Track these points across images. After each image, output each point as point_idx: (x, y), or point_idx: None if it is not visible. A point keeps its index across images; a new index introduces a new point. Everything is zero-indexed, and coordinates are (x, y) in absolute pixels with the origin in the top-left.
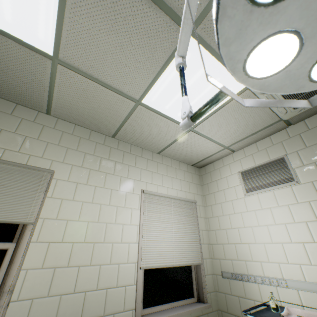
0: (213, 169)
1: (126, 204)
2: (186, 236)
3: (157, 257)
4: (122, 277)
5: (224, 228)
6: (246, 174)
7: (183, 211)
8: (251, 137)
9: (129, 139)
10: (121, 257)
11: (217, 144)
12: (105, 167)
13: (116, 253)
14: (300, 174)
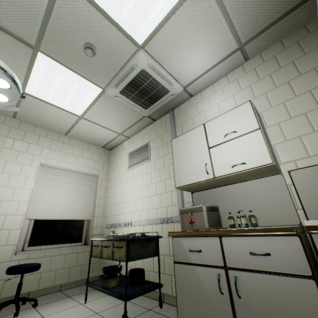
0: (117, 151)
1: (21, 173)
2: (81, 200)
3: (47, 212)
4: (8, 224)
5: (114, 195)
6: (131, 154)
7: (82, 182)
8: (134, 127)
9: (31, 121)
10: (9, 211)
11: (111, 131)
12: (2, 142)
13: (4, 207)
14: (152, 154)
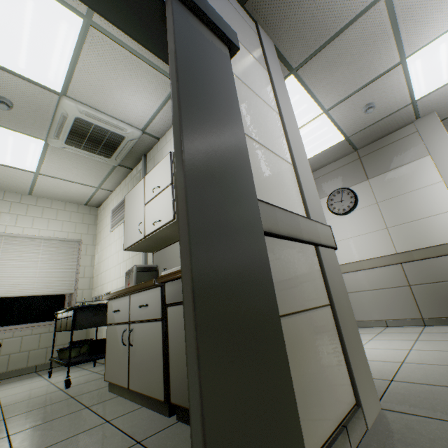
0: (104, 208)
1: None
2: (58, 271)
3: (11, 289)
4: None
5: (100, 262)
6: (114, 212)
7: (58, 250)
8: (111, 179)
9: None
10: None
11: (85, 185)
12: None
13: None
14: None
